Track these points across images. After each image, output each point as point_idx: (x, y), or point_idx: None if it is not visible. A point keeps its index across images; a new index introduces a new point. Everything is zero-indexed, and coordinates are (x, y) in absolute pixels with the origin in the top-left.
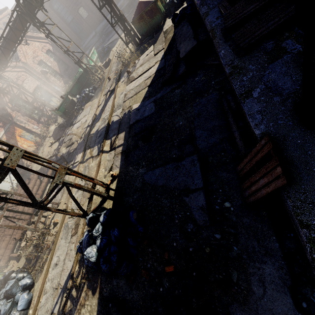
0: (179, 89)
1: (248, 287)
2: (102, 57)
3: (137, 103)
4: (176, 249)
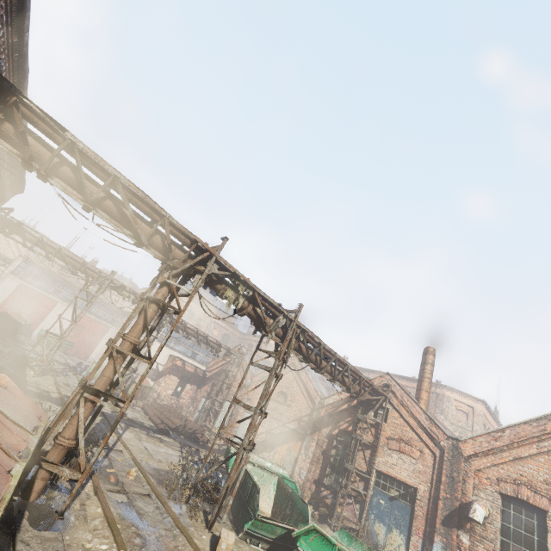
0: None
1: None
2: None
3: None
4: None
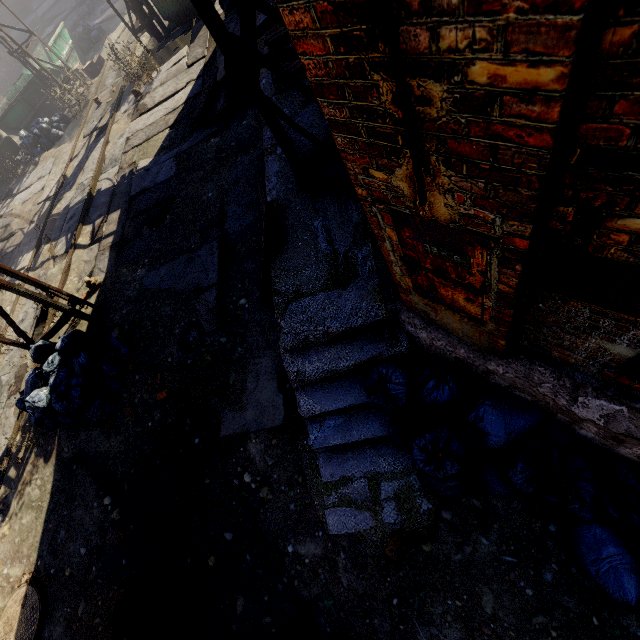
0: (218, 138)
1: (244, 385)
2: (84, 50)
3: (148, 157)
4: (172, 366)
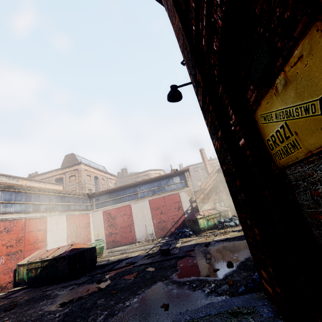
0: None
1: None
2: None
3: None
4: None
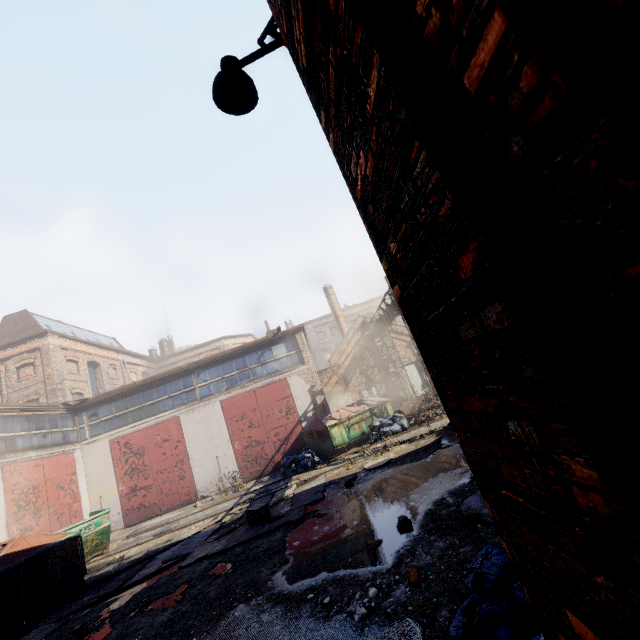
0: None
1: None
2: None
3: None
4: None
